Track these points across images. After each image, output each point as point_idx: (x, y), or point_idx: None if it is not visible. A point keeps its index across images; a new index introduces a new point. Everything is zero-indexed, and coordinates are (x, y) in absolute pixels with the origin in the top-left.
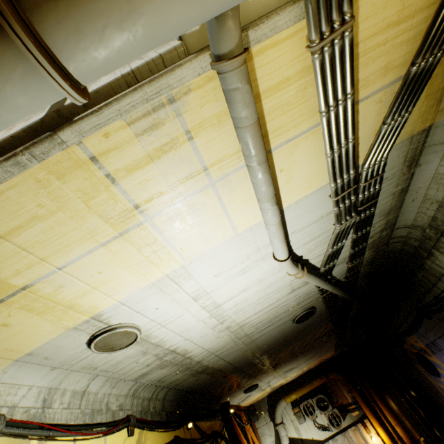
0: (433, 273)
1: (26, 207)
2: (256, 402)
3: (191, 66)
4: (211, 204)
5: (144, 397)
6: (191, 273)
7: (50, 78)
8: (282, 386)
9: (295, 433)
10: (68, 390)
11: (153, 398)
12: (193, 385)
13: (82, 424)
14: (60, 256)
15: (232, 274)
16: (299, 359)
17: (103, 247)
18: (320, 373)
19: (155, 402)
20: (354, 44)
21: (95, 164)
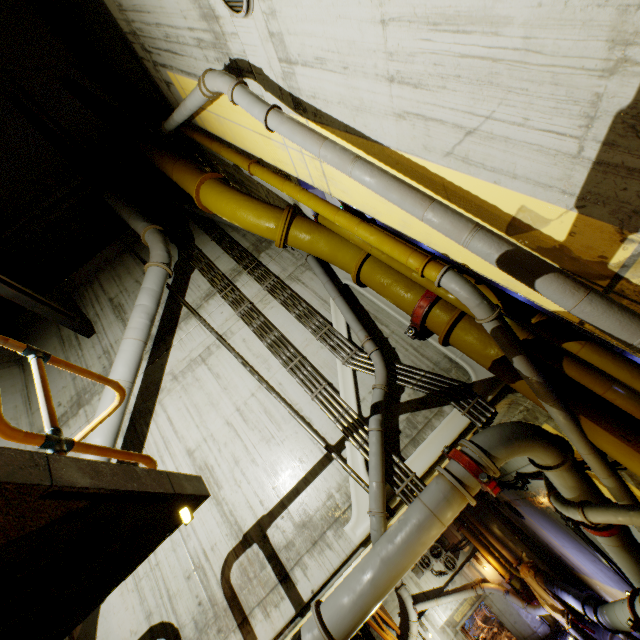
0: (503, 469)
1: None
2: None
3: (362, 552)
4: None
5: None
6: None
7: None
8: None
9: (417, 588)
10: None
11: None
12: None
13: None
14: None
15: None
16: None
17: None
18: None
19: None
20: (433, 476)
21: None
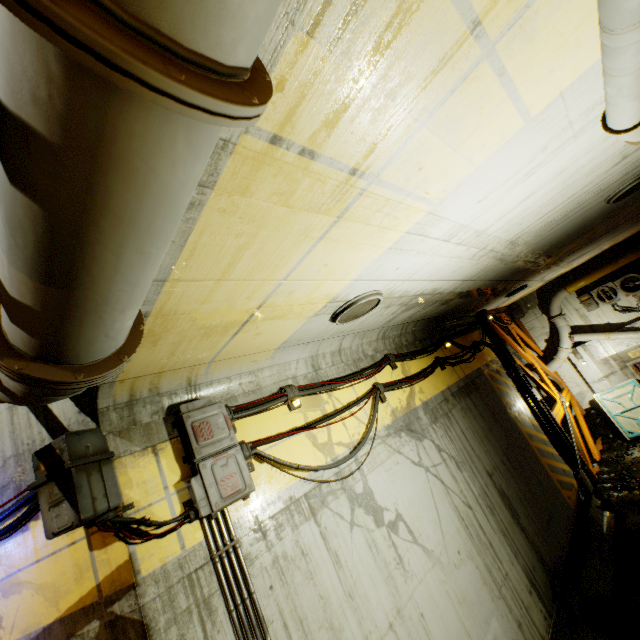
0: None
1: (225, 245)
2: (519, 299)
3: None
4: (482, 94)
5: (393, 336)
6: (441, 216)
7: (233, 121)
8: (560, 276)
9: (581, 321)
10: (326, 354)
11: (402, 334)
12: (442, 311)
13: (352, 374)
14: (279, 270)
15: (508, 187)
16: (599, 241)
17: (321, 241)
18: (633, 247)
19: (405, 336)
20: None
21: (279, 147)
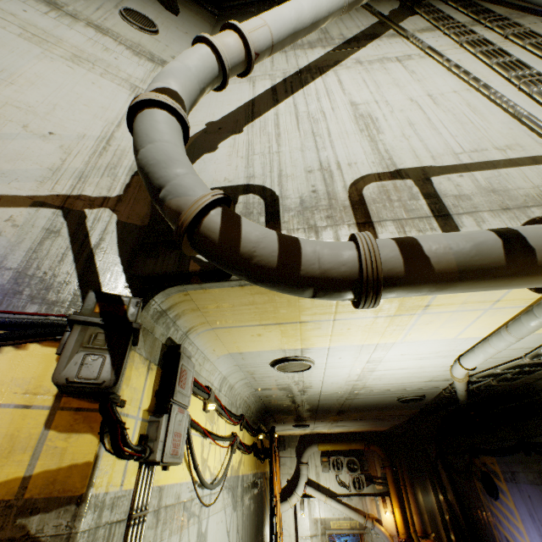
0: None
1: None
2: (288, 435)
3: None
4: (468, 318)
5: (249, 403)
6: (391, 348)
7: None
8: (318, 433)
9: (315, 477)
10: (228, 382)
11: (251, 406)
12: (276, 407)
13: (231, 412)
14: (346, 314)
15: (412, 357)
16: (358, 422)
17: (373, 318)
18: (362, 440)
19: (251, 409)
20: None
21: None
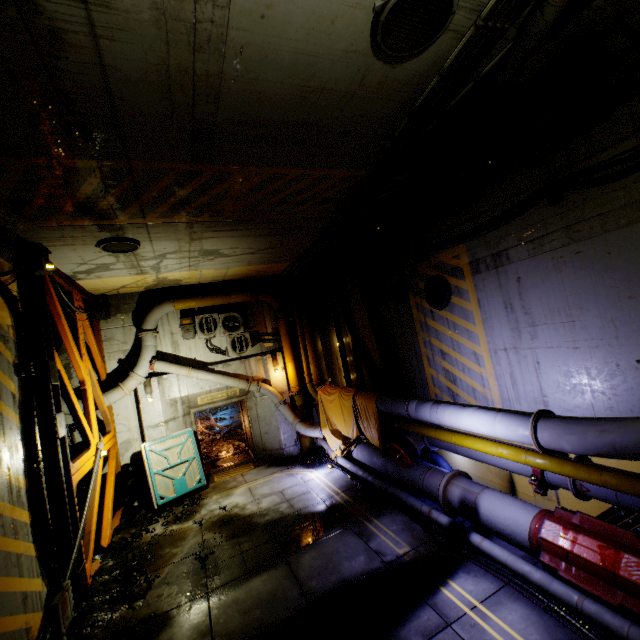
0: None
1: None
2: (115, 295)
3: None
4: None
5: None
6: None
7: None
8: (175, 288)
9: (171, 348)
10: None
11: None
12: None
13: None
14: None
15: None
16: (244, 238)
17: None
18: (248, 289)
19: None
20: None
21: None
